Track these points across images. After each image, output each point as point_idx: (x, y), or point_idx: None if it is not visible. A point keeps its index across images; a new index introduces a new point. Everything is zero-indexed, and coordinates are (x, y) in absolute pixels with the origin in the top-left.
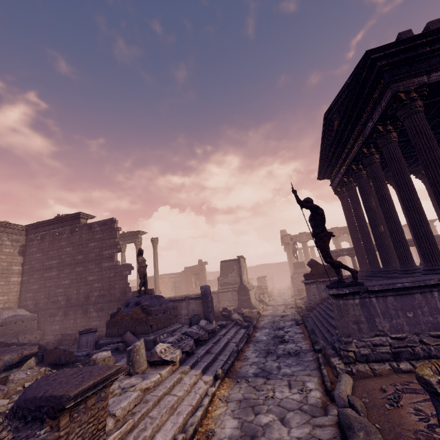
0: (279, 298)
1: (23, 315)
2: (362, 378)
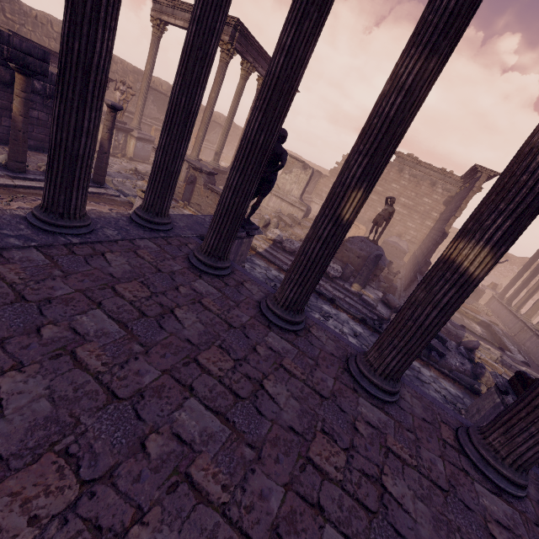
0: None
1: (400, 246)
2: None
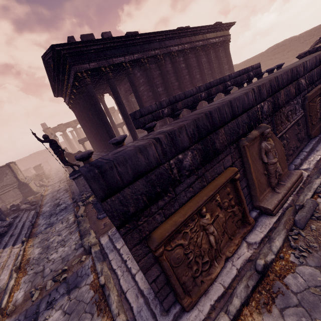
0: (56, 177)
1: None
2: (88, 204)
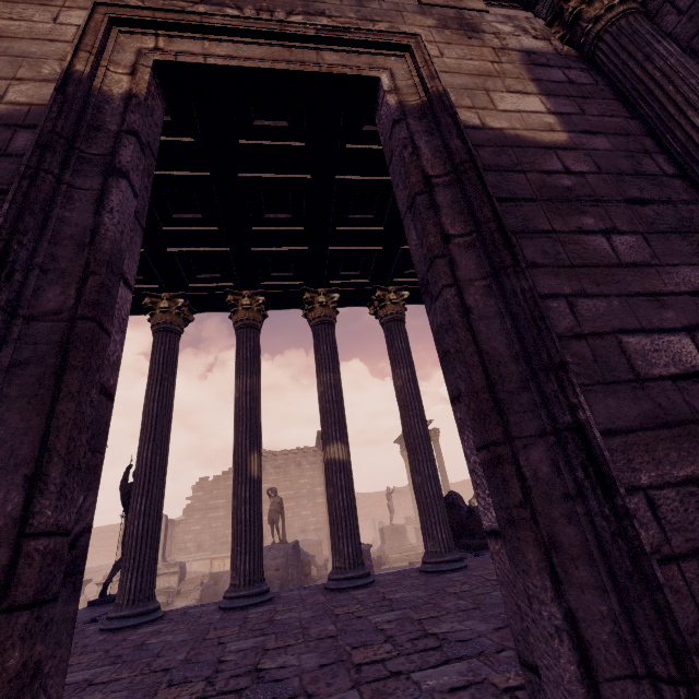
0: None
1: (311, 539)
2: None
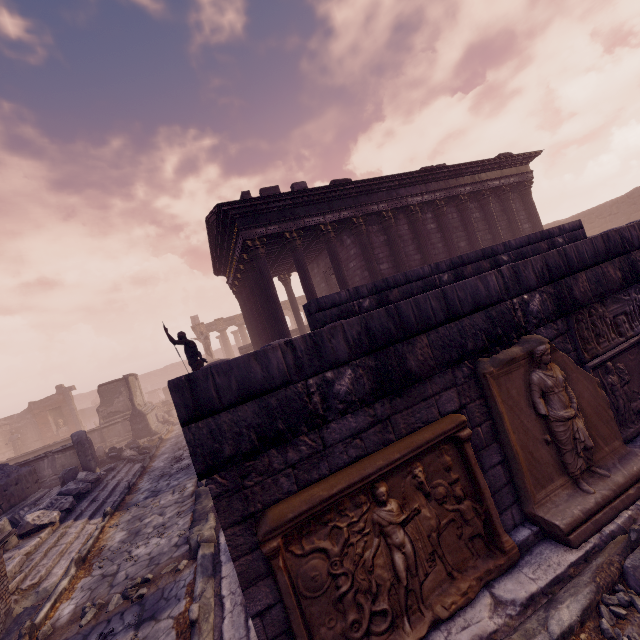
0: None
1: None
2: None
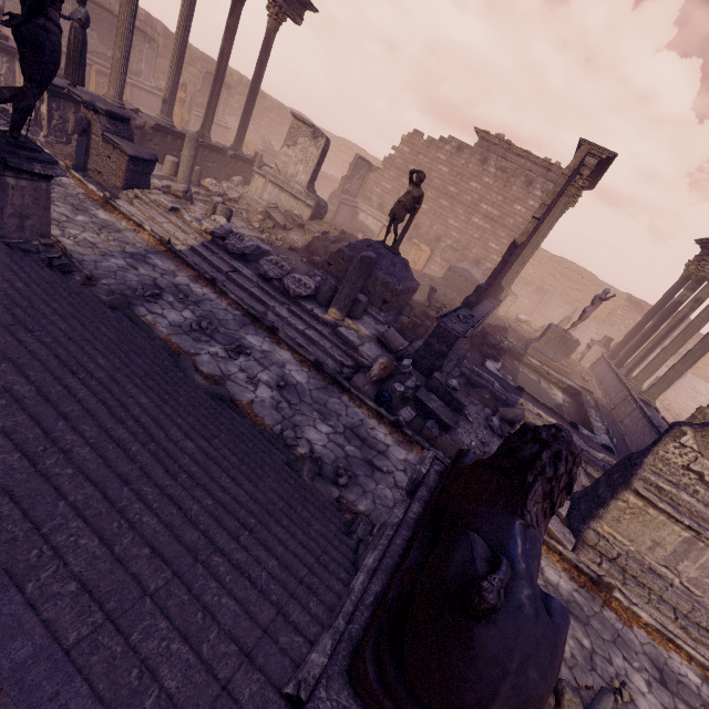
0: None
1: (473, 275)
2: None
